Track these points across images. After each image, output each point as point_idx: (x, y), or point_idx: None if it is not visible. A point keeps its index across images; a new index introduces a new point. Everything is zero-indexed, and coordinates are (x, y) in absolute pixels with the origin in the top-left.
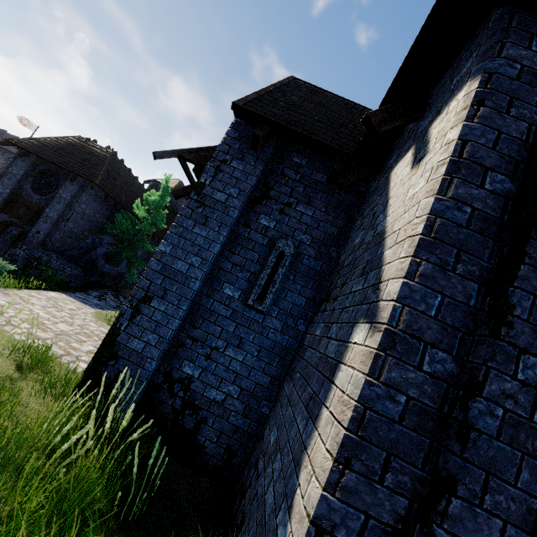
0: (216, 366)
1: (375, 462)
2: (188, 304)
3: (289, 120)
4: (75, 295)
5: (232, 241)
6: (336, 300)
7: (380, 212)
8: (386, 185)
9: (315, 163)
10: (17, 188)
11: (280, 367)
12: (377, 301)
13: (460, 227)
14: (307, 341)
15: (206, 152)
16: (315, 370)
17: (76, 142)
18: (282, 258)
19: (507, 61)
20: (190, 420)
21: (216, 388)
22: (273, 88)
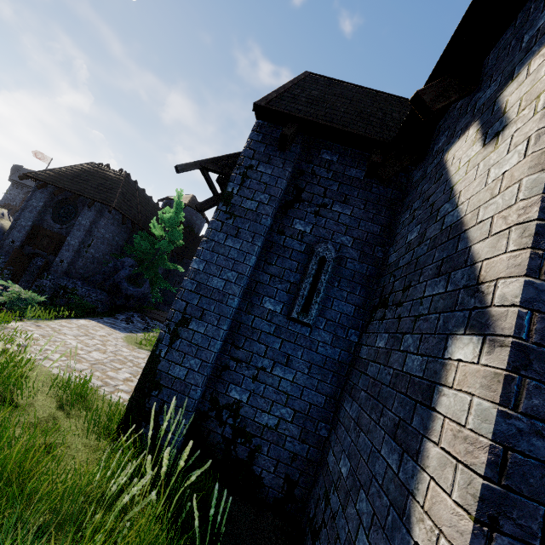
0: (265, 388)
1: (531, 521)
2: (228, 324)
3: (315, 115)
4: (104, 321)
5: (266, 251)
6: (401, 306)
7: (443, 201)
8: (441, 170)
9: (347, 158)
10: (38, 220)
11: (335, 384)
12: (483, 307)
13: None
14: (365, 353)
15: (229, 160)
16: (392, 390)
17: (90, 168)
18: (323, 263)
19: None
20: (243, 450)
21: (268, 412)
22: (291, 85)
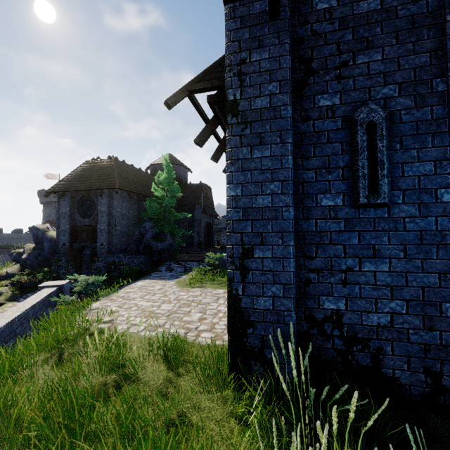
0: (360, 288)
1: None
2: (293, 238)
3: None
4: (153, 276)
5: (298, 146)
6: None
7: None
8: None
9: None
10: (72, 221)
11: (444, 257)
12: None
13: None
14: None
15: (210, 73)
16: None
17: (87, 166)
18: (373, 130)
19: None
20: (363, 356)
21: (374, 311)
22: None
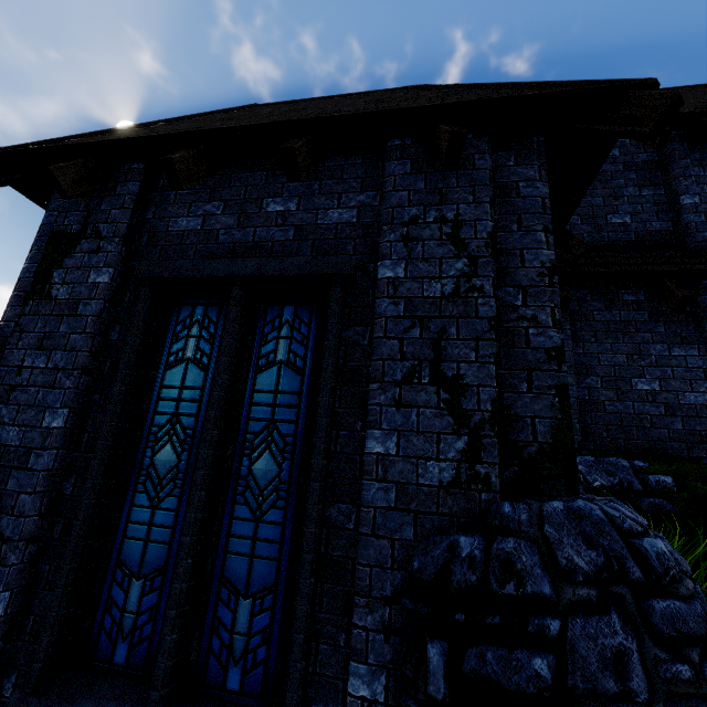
0: None
1: None
2: None
3: None
4: None
5: None
6: None
7: None
8: None
9: None
10: None
11: None
12: None
13: (6, 338)
14: None
15: None
16: None
17: None
18: None
19: (50, 214)
20: None
21: None
22: None
